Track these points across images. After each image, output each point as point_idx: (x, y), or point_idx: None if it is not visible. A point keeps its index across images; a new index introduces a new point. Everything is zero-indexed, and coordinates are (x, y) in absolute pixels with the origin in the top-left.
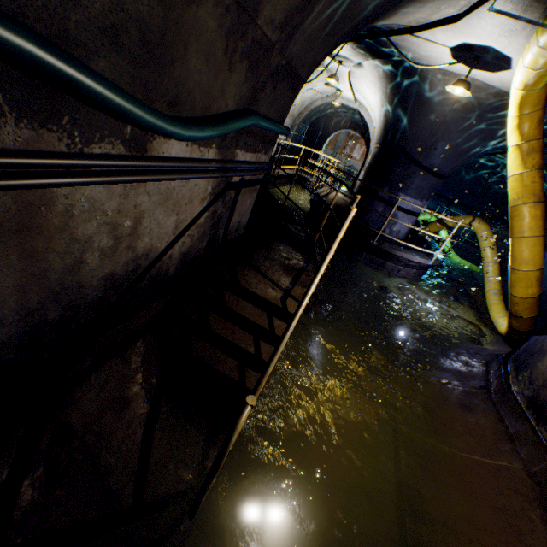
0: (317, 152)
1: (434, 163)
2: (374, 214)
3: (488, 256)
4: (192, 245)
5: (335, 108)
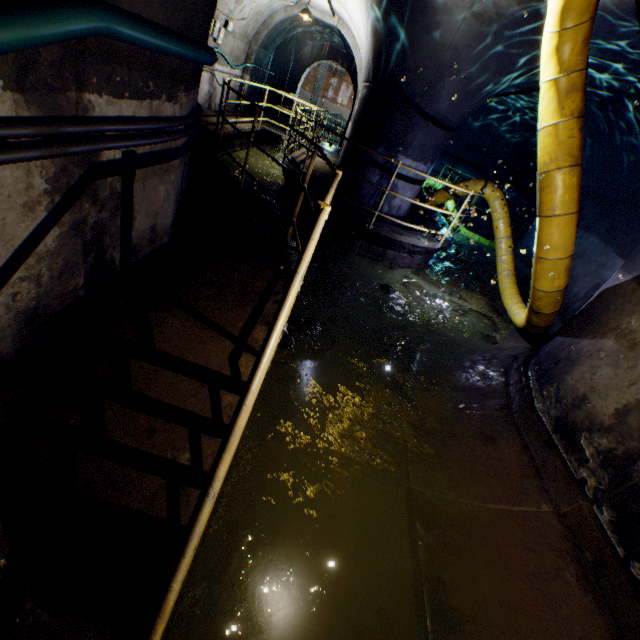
0: (288, 96)
1: (440, 110)
2: (369, 186)
3: (501, 231)
4: (46, 292)
5: (307, 27)
